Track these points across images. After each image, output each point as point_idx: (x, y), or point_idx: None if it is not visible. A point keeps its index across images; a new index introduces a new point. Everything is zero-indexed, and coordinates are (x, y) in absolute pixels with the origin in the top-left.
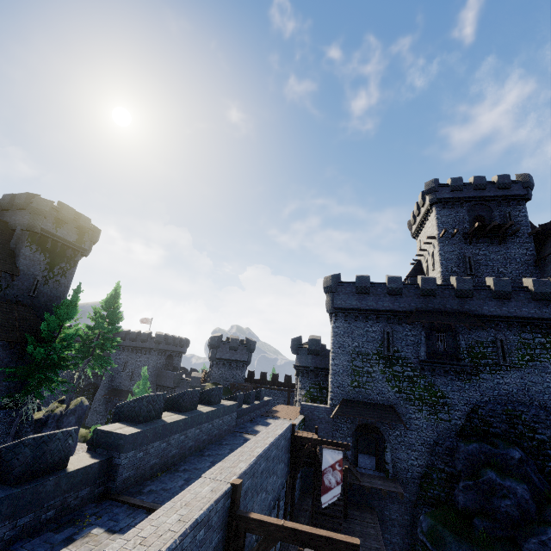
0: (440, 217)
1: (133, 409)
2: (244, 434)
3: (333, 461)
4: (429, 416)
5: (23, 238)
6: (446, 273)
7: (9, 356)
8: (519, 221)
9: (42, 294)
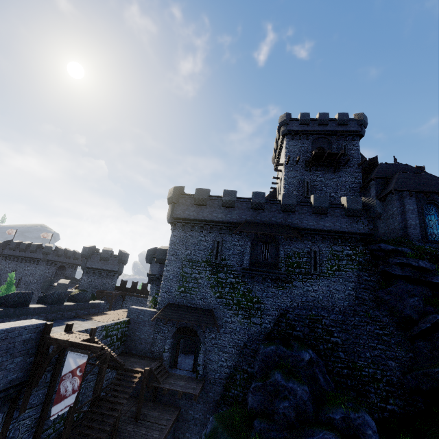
0: (288, 147)
1: None
2: None
3: (76, 365)
4: (243, 320)
5: None
6: None
7: None
8: (352, 154)
9: None
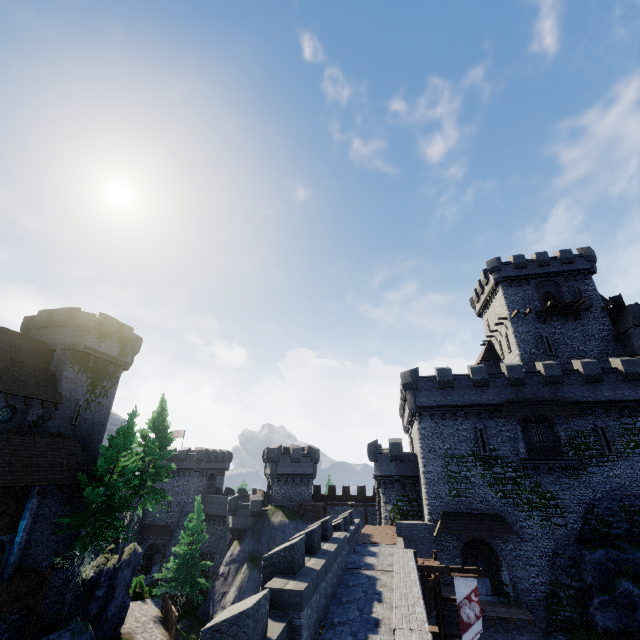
0: (508, 296)
1: (285, 559)
2: (361, 570)
3: (467, 590)
4: (542, 522)
5: (65, 359)
6: (525, 356)
7: (57, 503)
8: (589, 296)
9: (84, 420)
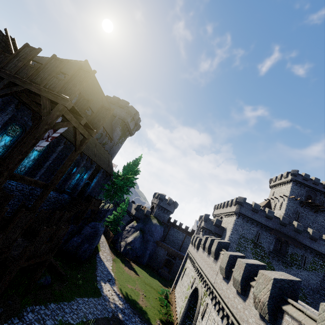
0: (293, 188)
1: (225, 245)
2: None
3: None
4: None
5: (118, 122)
6: (286, 215)
7: (102, 177)
8: None
9: (112, 149)
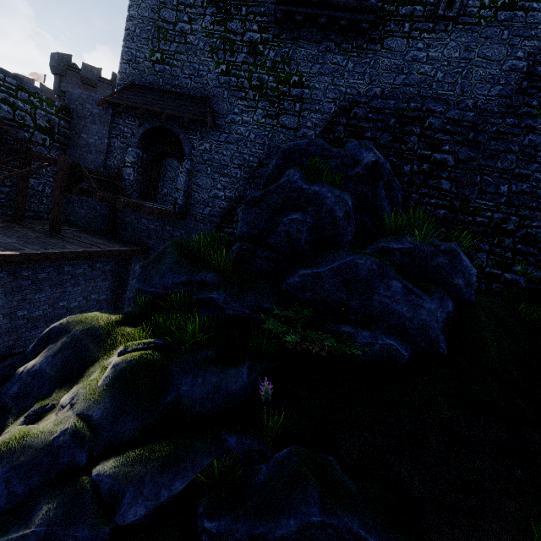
0: None
1: None
2: None
3: None
4: (264, 119)
5: None
6: None
7: None
8: None
9: None
